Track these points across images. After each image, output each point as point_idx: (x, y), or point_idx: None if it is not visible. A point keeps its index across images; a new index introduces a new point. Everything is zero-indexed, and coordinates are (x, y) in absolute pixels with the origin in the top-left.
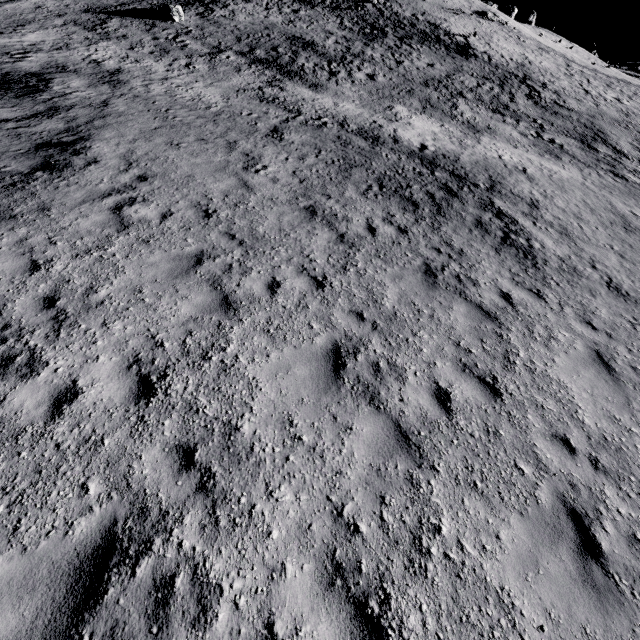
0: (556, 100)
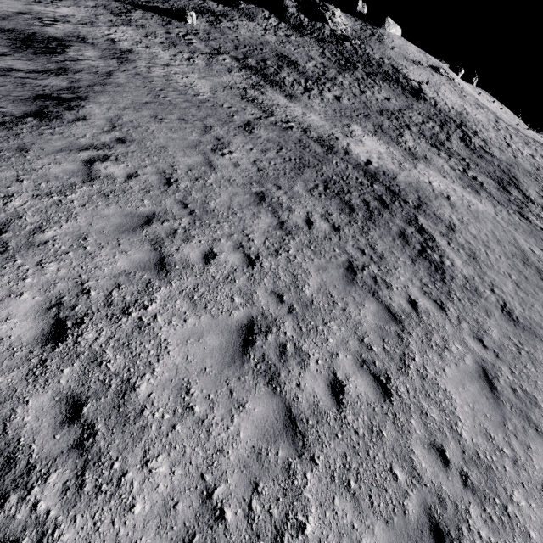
0: (483, 146)
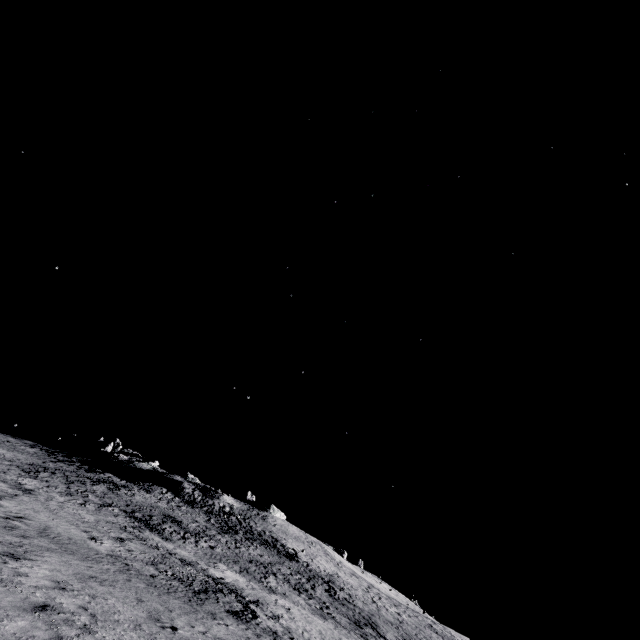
0: (347, 598)
